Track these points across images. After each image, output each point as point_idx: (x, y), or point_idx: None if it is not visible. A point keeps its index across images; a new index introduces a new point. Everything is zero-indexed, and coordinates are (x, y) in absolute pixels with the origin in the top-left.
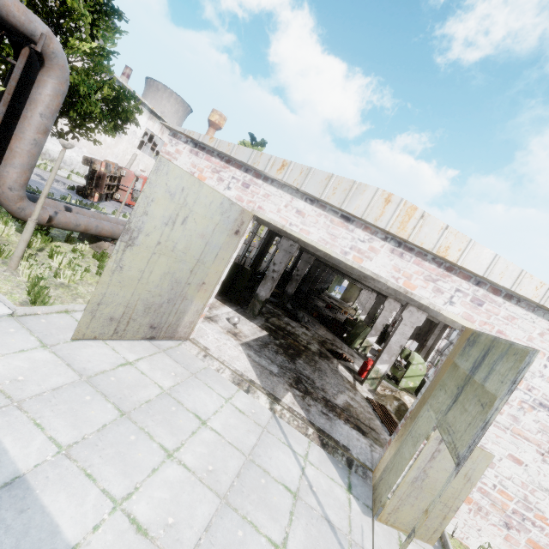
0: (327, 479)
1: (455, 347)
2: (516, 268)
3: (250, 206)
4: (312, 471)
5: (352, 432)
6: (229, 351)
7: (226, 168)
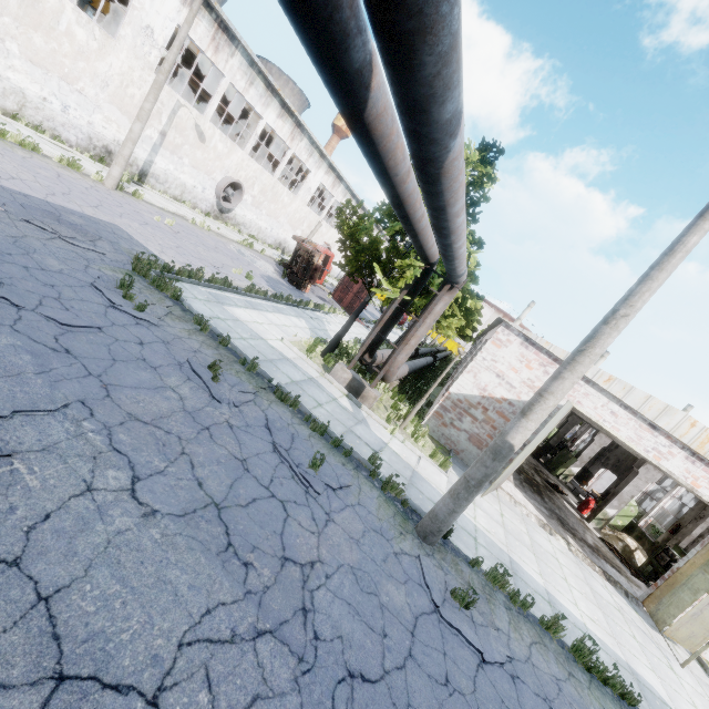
0: (624, 604)
1: None
2: None
3: (570, 399)
4: (615, 598)
5: (613, 570)
6: (517, 495)
7: (552, 365)
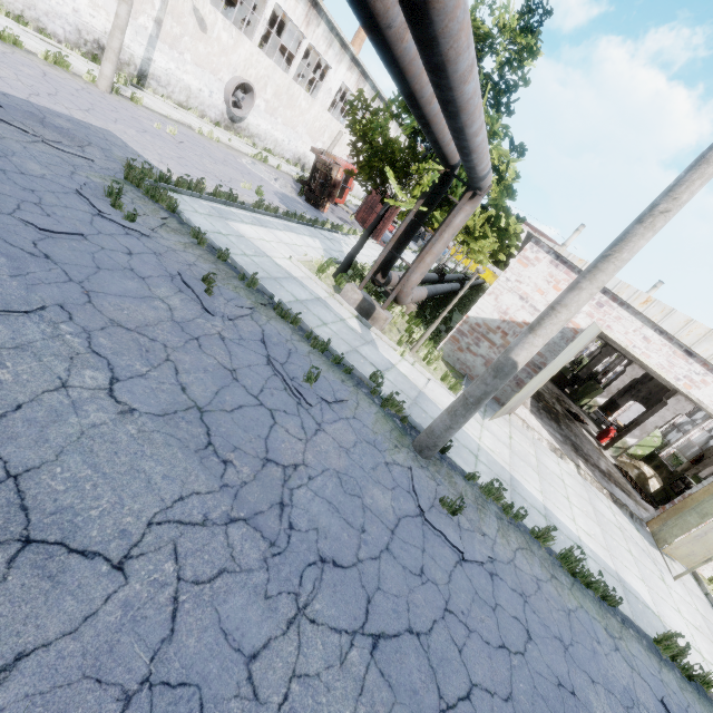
0: (626, 523)
1: None
2: None
3: (599, 323)
4: (618, 517)
5: (622, 494)
6: (532, 421)
7: None
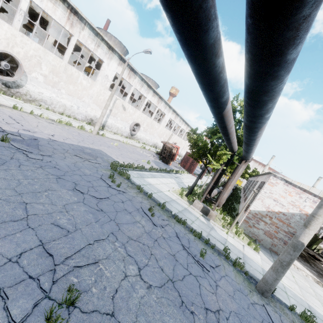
0: None
1: None
2: None
3: None
4: None
5: None
6: (297, 263)
7: (303, 193)
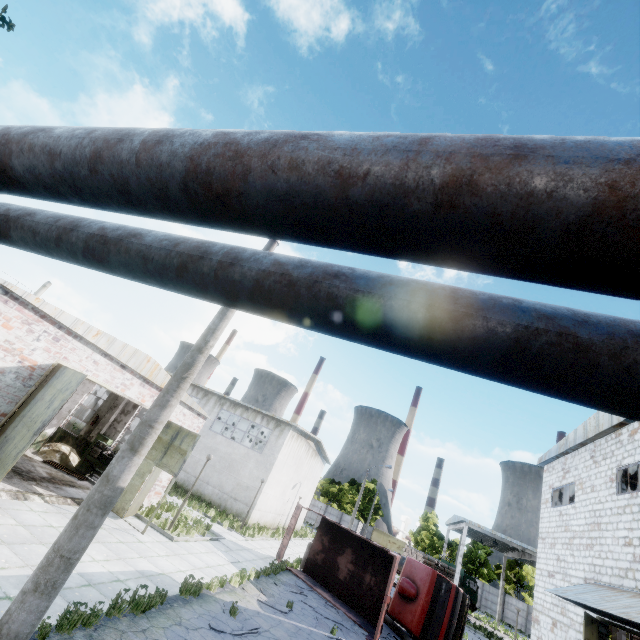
0: None
1: None
2: None
3: (57, 356)
4: None
5: (74, 490)
6: None
7: (39, 322)
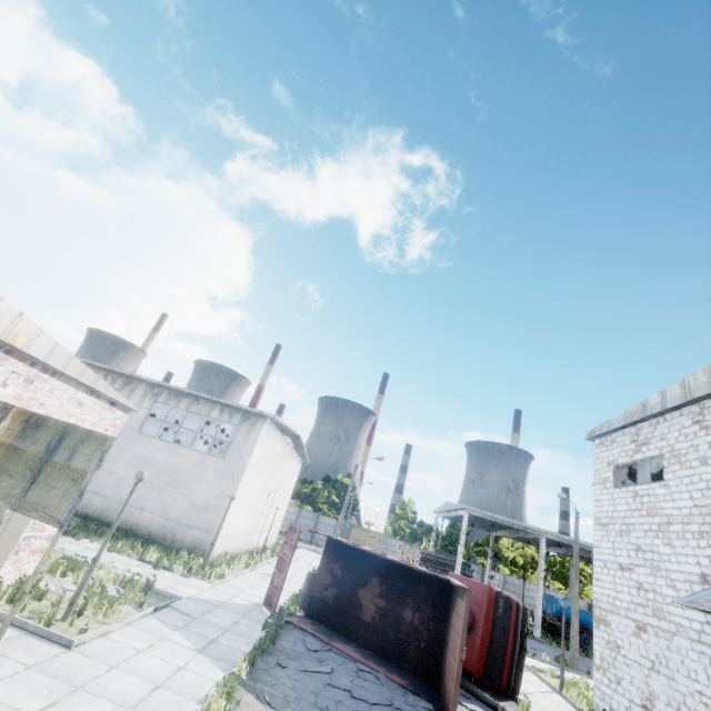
0: None
1: (5, 428)
2: (69, 353)
3: None
4: None
5: None
6: None
7: None
